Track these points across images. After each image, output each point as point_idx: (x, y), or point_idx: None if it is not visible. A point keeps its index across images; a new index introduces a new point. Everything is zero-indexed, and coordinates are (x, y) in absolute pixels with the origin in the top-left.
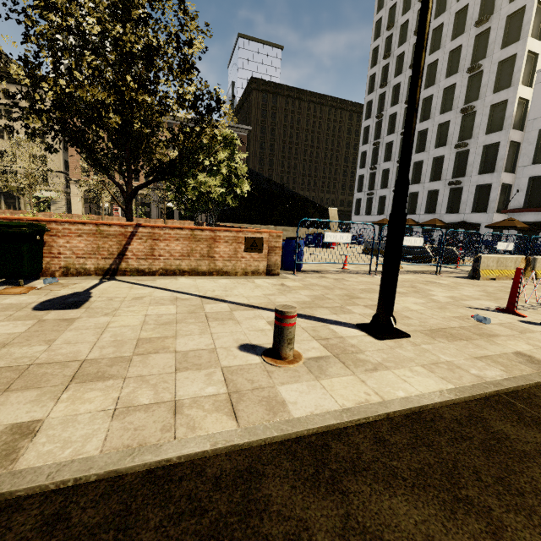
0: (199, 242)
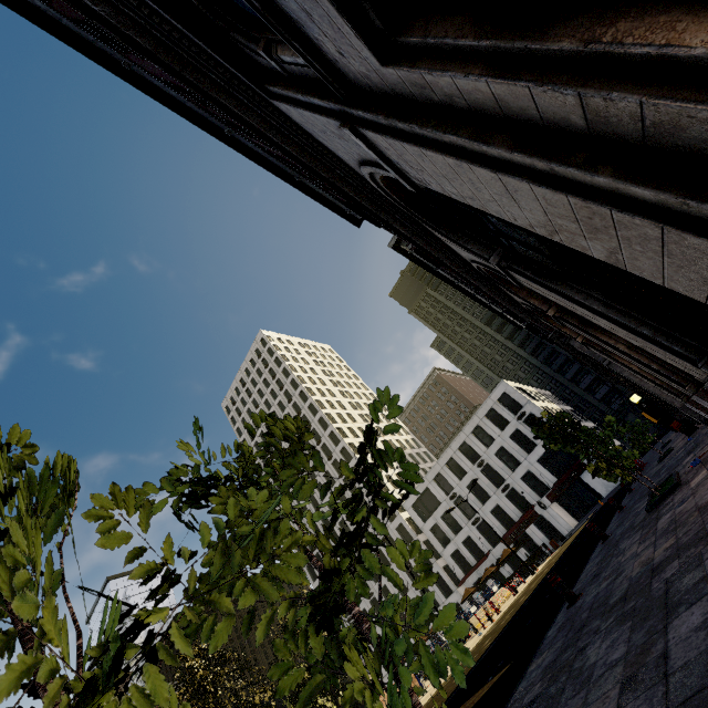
0: None
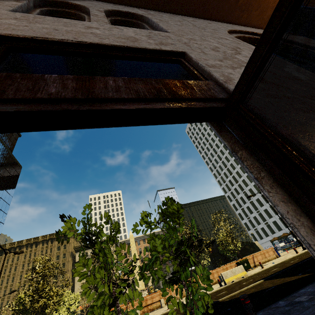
0: (262, 254)
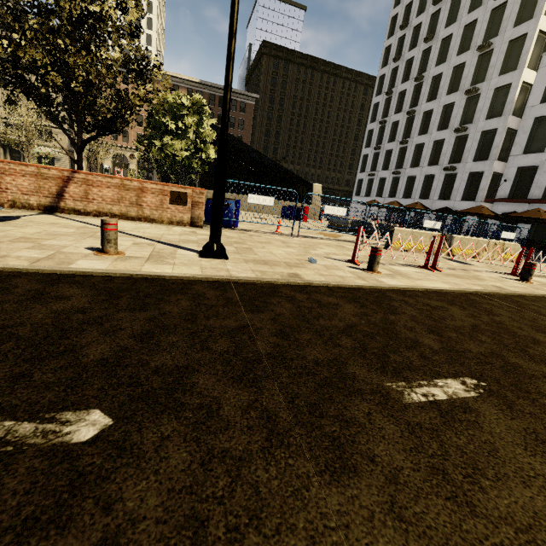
0: (129, 191)
